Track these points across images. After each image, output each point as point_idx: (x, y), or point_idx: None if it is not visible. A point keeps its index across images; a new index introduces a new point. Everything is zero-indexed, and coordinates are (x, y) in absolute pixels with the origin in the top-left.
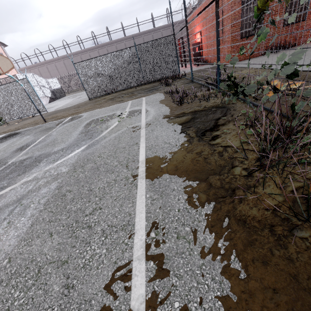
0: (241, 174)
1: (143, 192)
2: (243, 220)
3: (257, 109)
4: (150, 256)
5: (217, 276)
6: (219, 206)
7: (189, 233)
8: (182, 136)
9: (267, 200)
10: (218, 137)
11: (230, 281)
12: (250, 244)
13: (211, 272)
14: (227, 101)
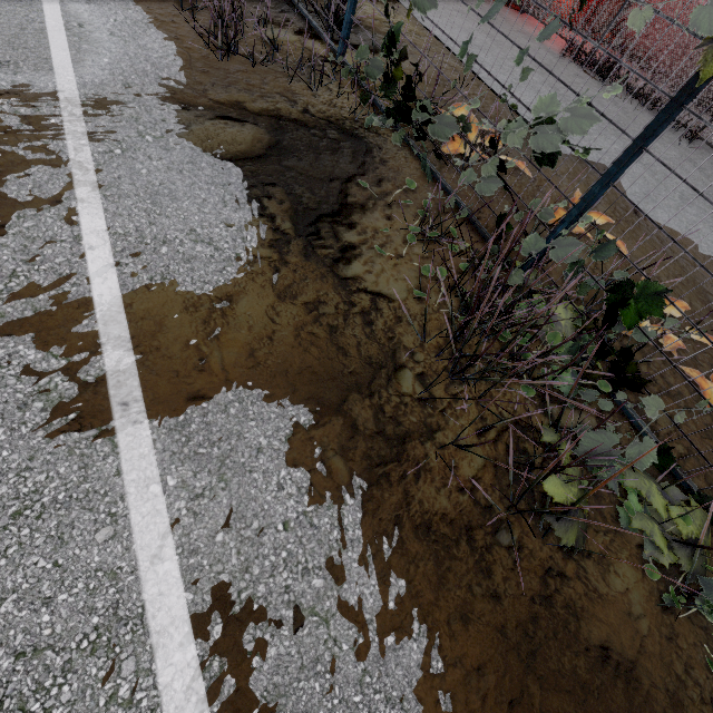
0: (415, 393)
1: (148, 468)
2: (426, 524)
3: (446, 200)
4: (229, 710)
5: (396, 689)
6: (380, 495)
7: (324, 593)
8: (252, 219)
9: (462, 468)
10: (356, 255)
11: (418, 688)
12: (442, 582)
13: (383, 685)
14: (368, 123)
